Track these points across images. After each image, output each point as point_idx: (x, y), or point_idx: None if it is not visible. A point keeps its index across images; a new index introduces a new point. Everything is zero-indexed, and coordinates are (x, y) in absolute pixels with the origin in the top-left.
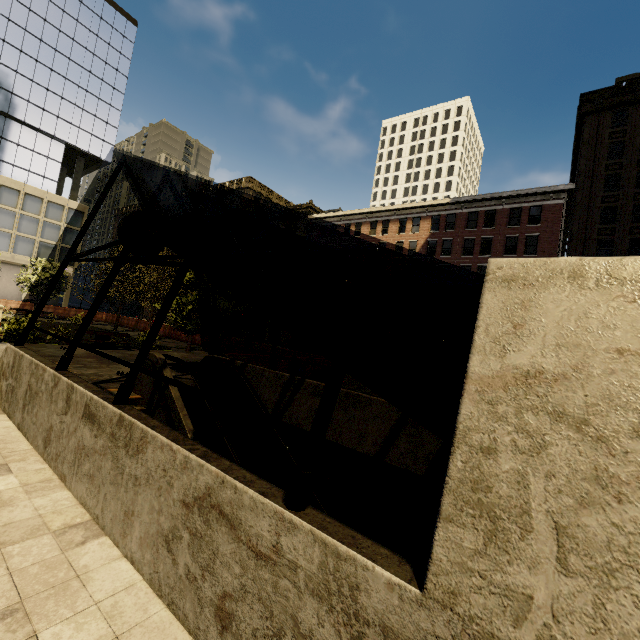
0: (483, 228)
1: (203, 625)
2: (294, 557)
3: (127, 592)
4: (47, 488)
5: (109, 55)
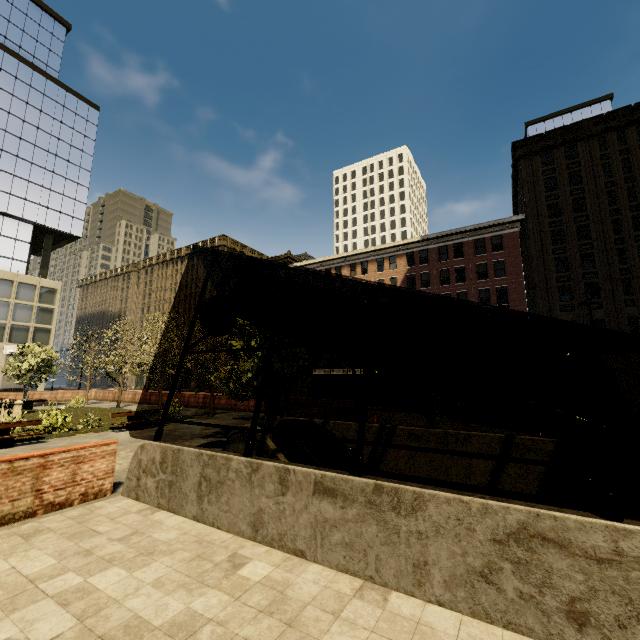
0: (454, 259)
1: (555, 630)
2: (638, 553)
3: (465, 625)
4: (297, 565)
5: (74, 138)
